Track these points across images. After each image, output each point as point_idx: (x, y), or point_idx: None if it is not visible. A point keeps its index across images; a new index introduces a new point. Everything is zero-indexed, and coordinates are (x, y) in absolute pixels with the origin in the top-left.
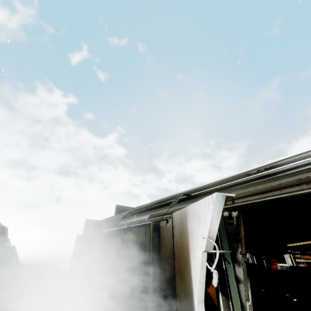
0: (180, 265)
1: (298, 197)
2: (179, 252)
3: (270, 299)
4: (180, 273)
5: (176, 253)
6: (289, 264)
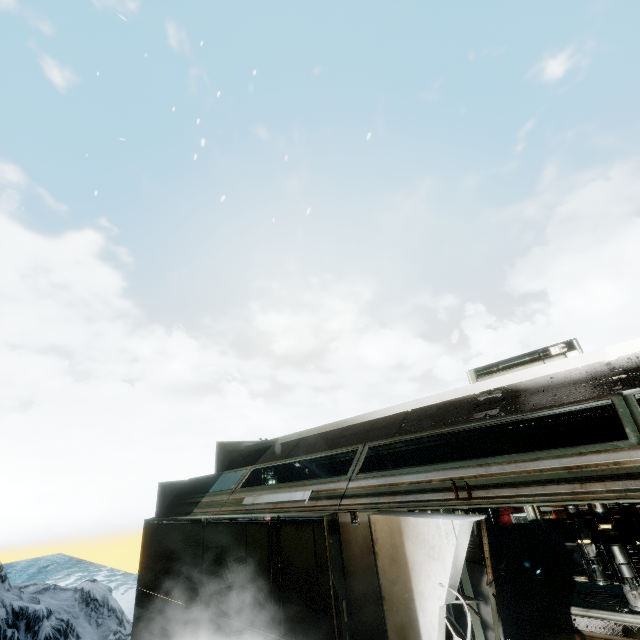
0: (396, 612)
1: (548, 419)
2: (392, 590)
3: (503, 576)
4: (397, 626)
5: (385, 589)
6: (531, 517)
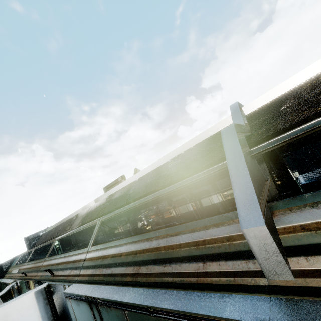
0: None
1: None
2: None
3: None
4: None
5: None
6: None
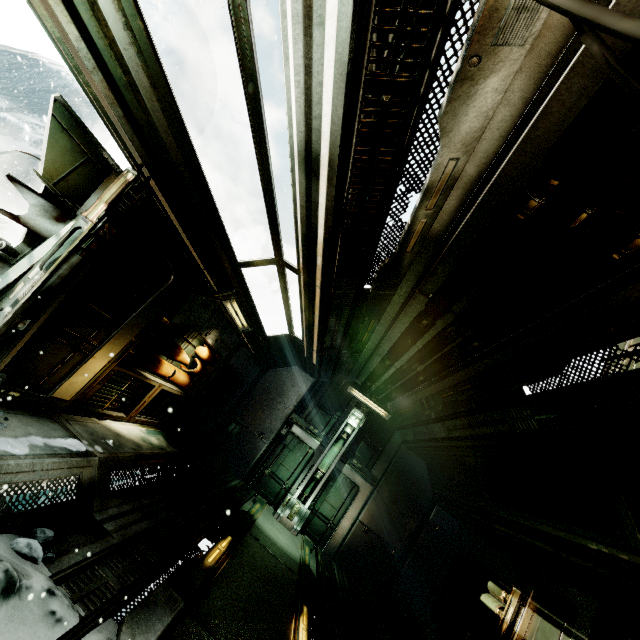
0: None
1: None
2: None
3: None
4: None
5: None
6: None
